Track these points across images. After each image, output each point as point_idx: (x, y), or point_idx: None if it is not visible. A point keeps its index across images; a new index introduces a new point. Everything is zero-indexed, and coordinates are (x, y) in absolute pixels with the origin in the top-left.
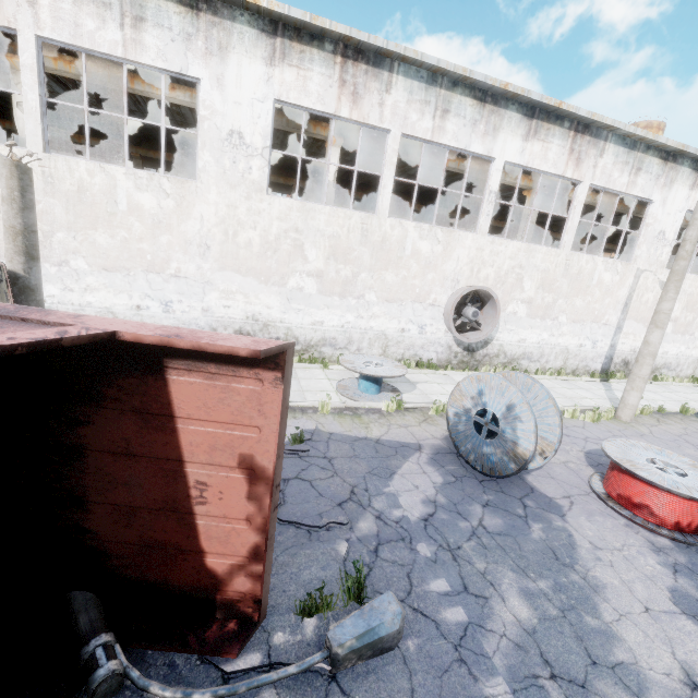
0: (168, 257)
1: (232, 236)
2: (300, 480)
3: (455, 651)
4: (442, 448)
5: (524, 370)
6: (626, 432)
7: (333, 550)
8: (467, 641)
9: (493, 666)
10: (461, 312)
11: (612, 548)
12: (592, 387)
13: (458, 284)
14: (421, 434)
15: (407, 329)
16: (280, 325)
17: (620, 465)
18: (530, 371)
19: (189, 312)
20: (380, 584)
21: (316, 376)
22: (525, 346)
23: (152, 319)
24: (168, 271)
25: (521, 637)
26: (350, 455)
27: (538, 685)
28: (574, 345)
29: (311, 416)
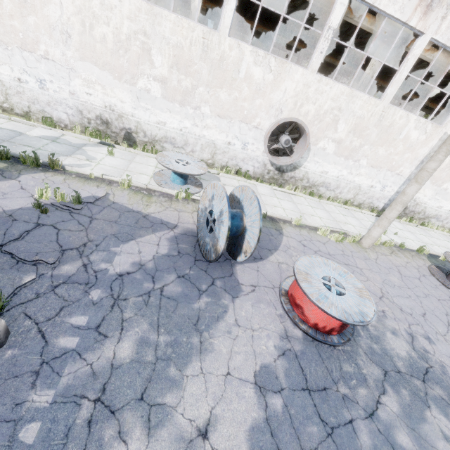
0: (37, 39)
1: (89, 28)
2: (52, 227)
3: (39, 365)
4: (191, 232)
5: (320, 195)
6: (356, 254)
7: (19, 278)
8: (56, 361)
9: (57, 382)
10: (279, 138)
11: (249, 327)
12: (364, 218)
13: (281, 113)
14: (186, 219)
15: (232, 143)
16: (132, 118)
17: (295, 275)
18: (325, 197)
19: (59, 92)
20: (33, 308)
21: (148, 163)
22: (326, 177)
23: (31, 92)
24: (38, 51)
25: (103, 369)
26: (112, 220)
27: (78, 403)
28: (366, 185)
29: (112, 188)
